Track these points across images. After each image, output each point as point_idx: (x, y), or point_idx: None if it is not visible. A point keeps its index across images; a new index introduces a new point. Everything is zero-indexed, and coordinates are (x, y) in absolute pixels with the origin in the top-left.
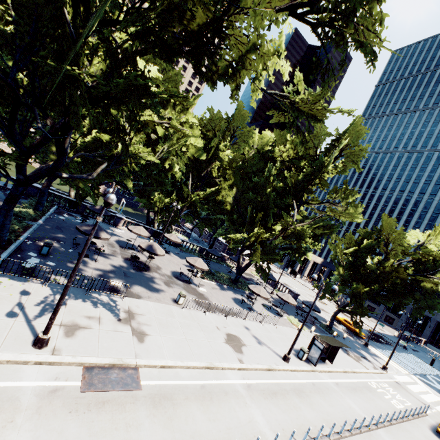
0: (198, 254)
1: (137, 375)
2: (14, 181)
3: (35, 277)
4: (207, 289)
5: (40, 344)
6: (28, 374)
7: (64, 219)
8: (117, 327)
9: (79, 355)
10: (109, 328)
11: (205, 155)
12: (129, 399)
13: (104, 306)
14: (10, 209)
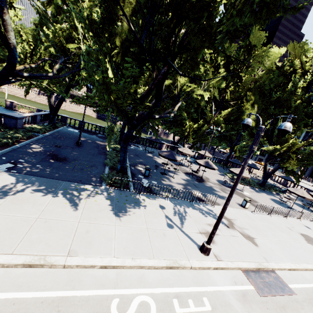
0: (219, 164)
1: (280, 279)
2: (129, 126)
3: (155, 194)
4: (249, 193)
5: (207, 252)
6: (216, 278)
7: (134, 149)
8: (231, 232)
9: (232, 260)
10: (228, 234)
11: (225, 82)
12: (296, 304)
13: (208, 214)
14: (126, 146)
